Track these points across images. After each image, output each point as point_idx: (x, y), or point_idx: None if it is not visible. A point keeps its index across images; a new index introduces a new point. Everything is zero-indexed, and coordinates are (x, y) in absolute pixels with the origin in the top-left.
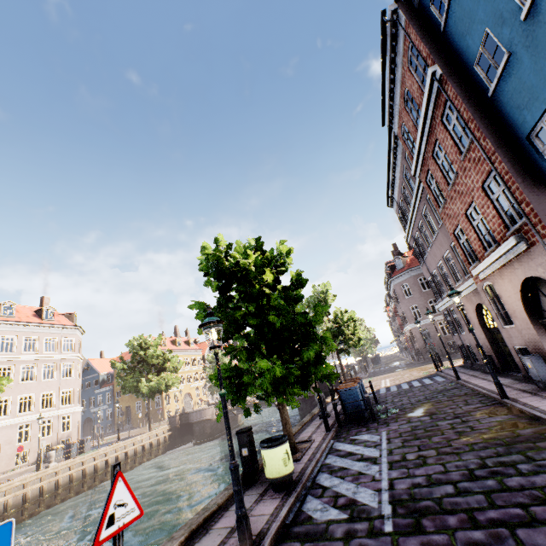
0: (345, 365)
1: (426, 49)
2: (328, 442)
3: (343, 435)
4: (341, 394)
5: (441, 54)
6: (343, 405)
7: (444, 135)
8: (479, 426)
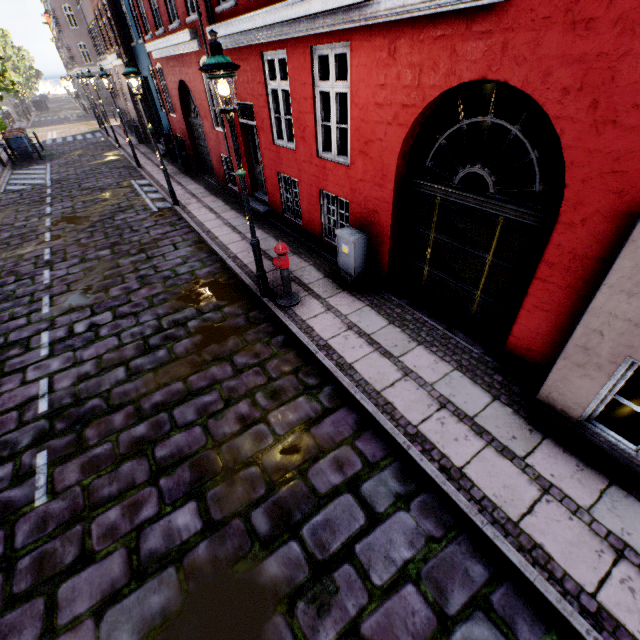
0: (1, 113)
1: None
2: (9, 171)
3: (19, 168)
4: (10, 141)
5: None
6: (12, 151)
7: None
8: (100, 159)
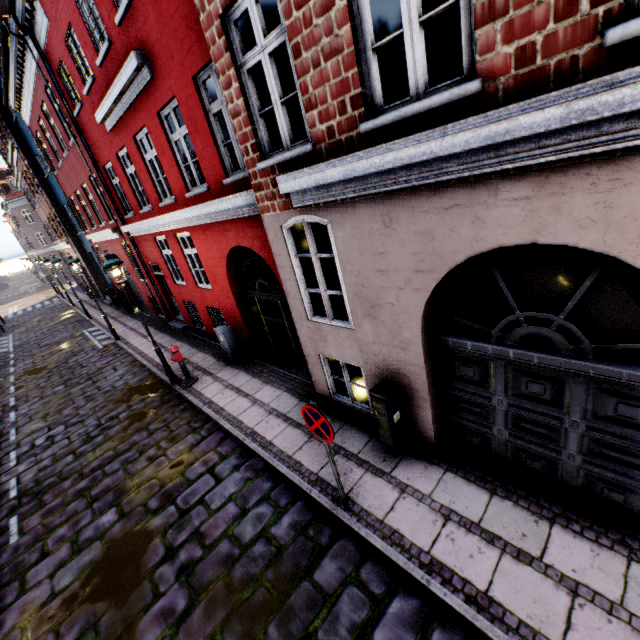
0: None
1: (6, 123)
2: None
3: None
4: None
5: (17, 133)
6: None
7: (28, 171)
8: (57, 319)
